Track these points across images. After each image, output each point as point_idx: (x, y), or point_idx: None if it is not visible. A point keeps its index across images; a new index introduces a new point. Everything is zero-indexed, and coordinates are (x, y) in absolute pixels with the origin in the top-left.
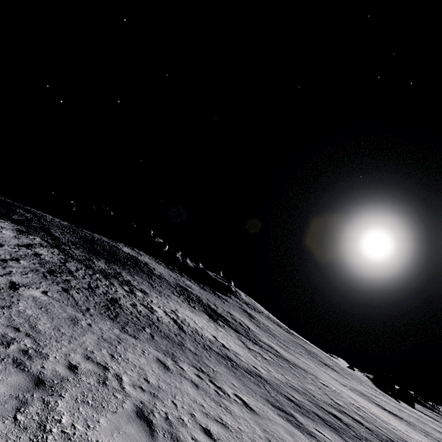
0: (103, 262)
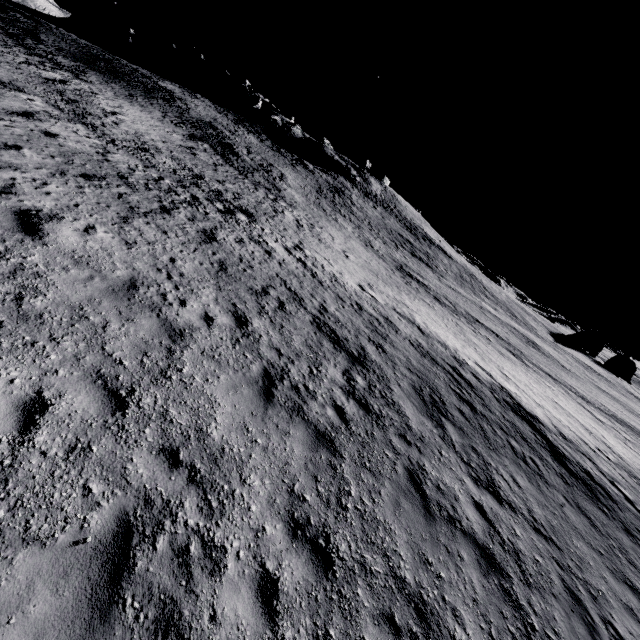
0: (79, 65)
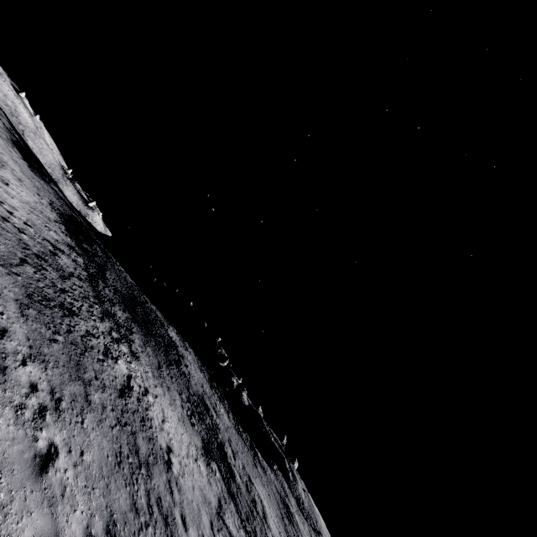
0: (127, 316)
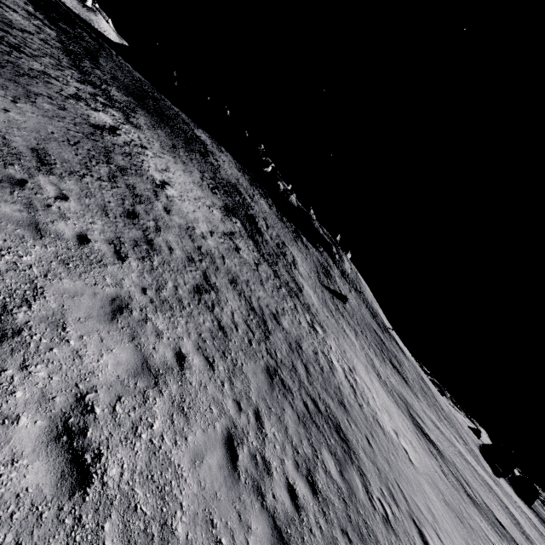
0: (130, 100)
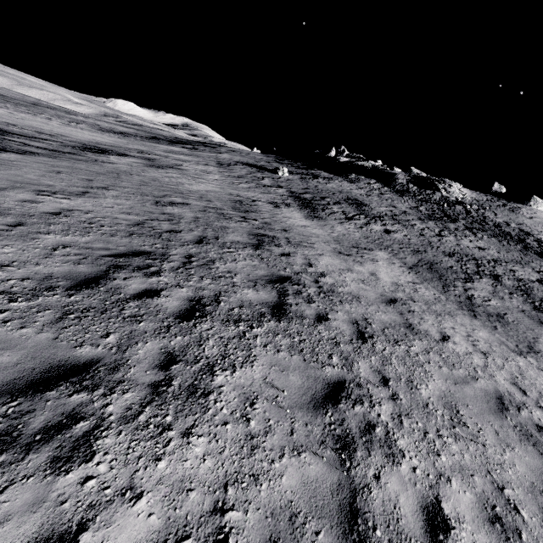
0: None
